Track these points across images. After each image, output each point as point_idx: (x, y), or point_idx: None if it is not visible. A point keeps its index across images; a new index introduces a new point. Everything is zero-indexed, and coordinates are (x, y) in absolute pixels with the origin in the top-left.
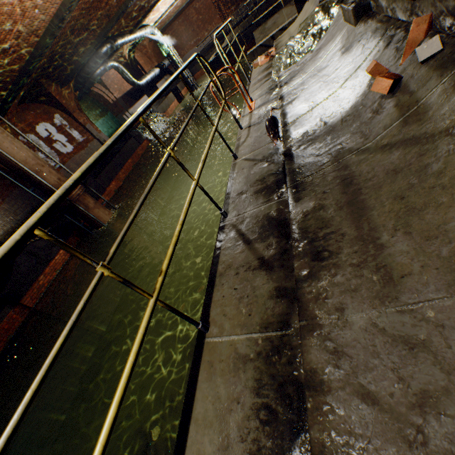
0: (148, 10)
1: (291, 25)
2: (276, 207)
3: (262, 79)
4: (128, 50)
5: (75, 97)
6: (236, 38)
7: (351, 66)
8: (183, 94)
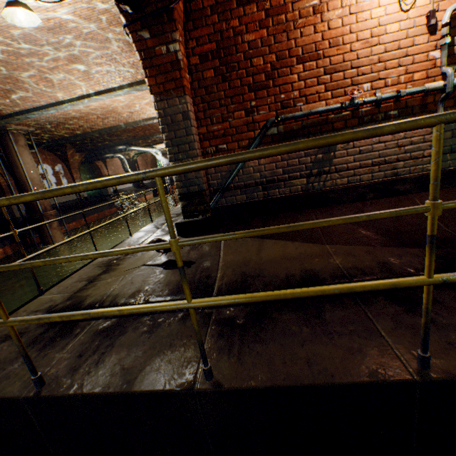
0: (160, 142)
1: None
2: None
3: None
4: (135, 153)
5: (80, 161)
6: None
7: None
8: None
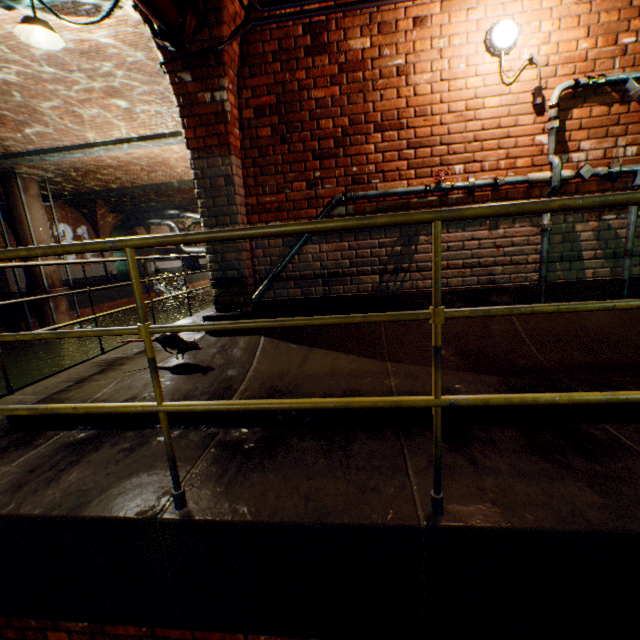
0: None
1: None
2: None
3: None
4: (192, 222)
5: (114, 224)
6: None
7: None
8: None
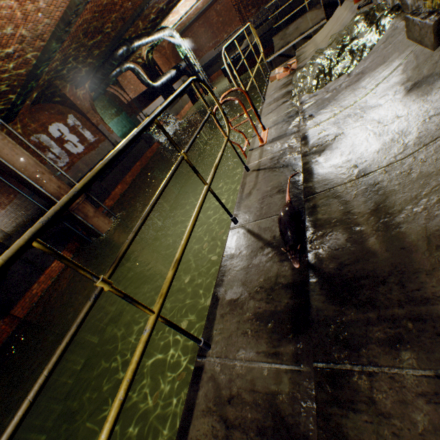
0: (167, 12)
1: (317, 33)
2: (290, 386)
3: (279, 98)
4: (146, 52)
5: (90, 98)
6: (252, 48)
7: (434, 121)
8: (198, 95)
